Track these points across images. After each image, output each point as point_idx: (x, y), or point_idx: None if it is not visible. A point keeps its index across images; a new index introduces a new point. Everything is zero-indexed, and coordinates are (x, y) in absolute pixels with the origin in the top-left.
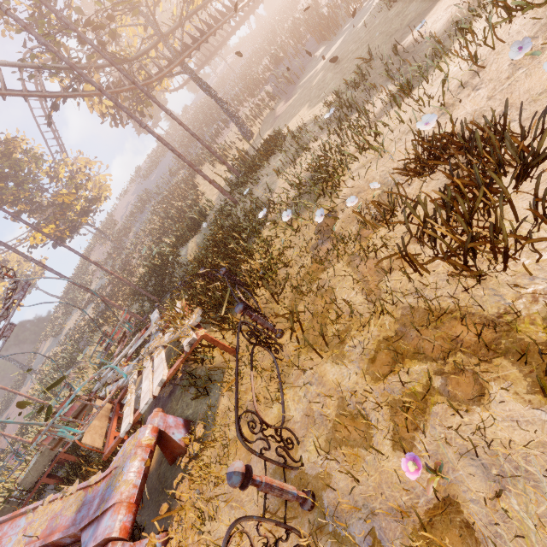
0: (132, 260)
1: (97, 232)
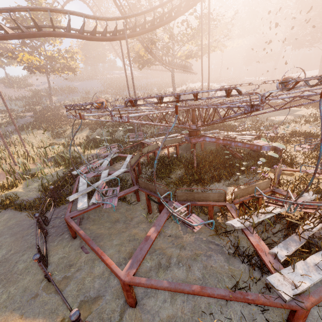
0: (61, 111)
1: (3, 78)
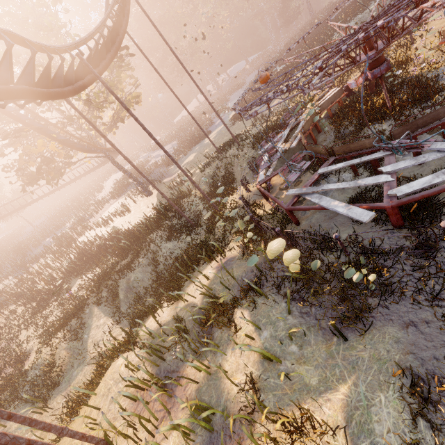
0: None
1: None
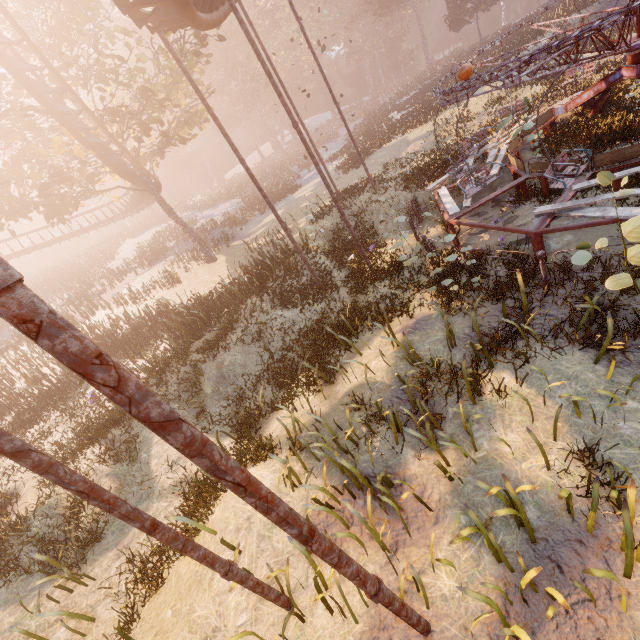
0: None
1: None
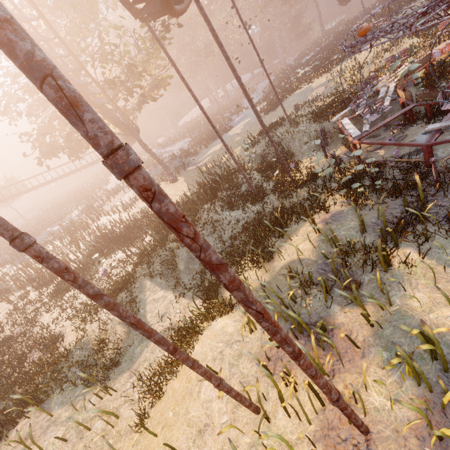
0: None
1: None
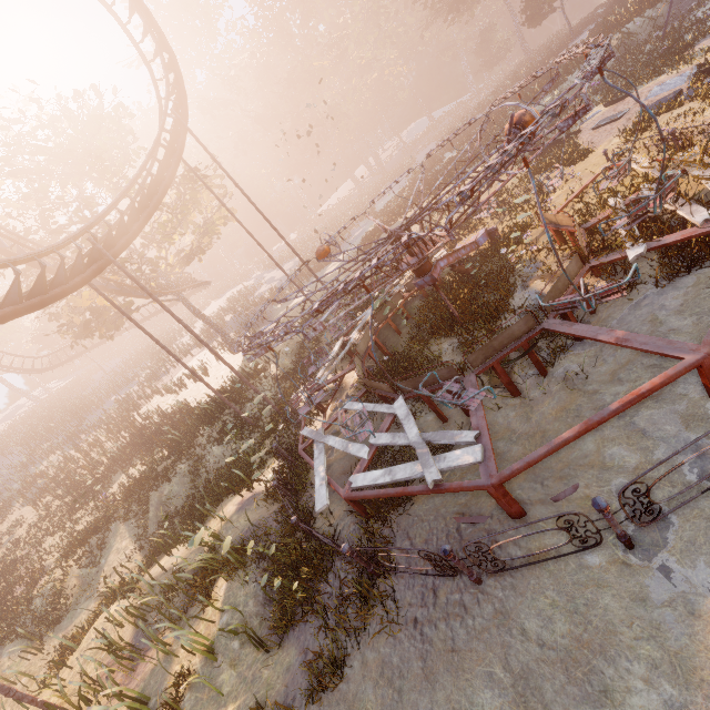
0: None
1: None
